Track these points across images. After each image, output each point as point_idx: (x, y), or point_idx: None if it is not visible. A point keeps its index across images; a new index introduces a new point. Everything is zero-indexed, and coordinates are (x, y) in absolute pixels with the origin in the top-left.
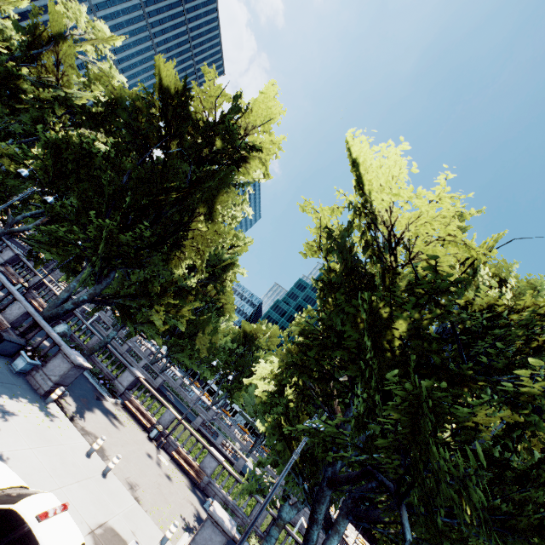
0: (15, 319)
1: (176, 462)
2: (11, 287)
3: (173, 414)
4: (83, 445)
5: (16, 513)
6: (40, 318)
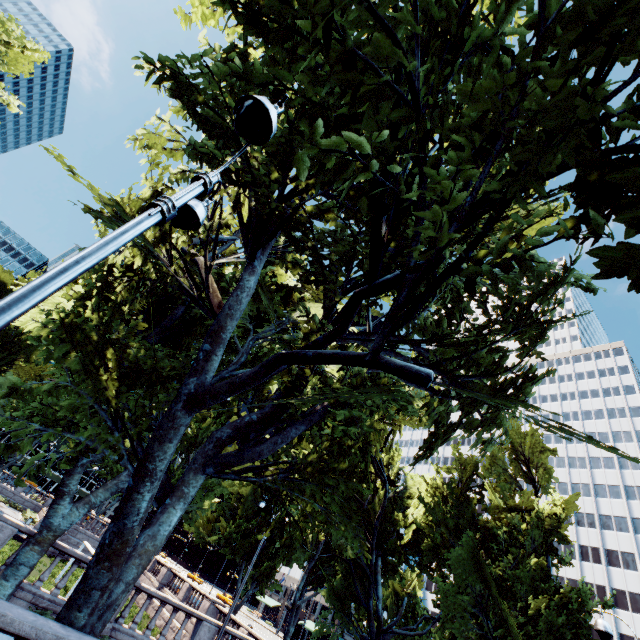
0: None
1: None
2: None
3: None
4: None
5: None
6: None
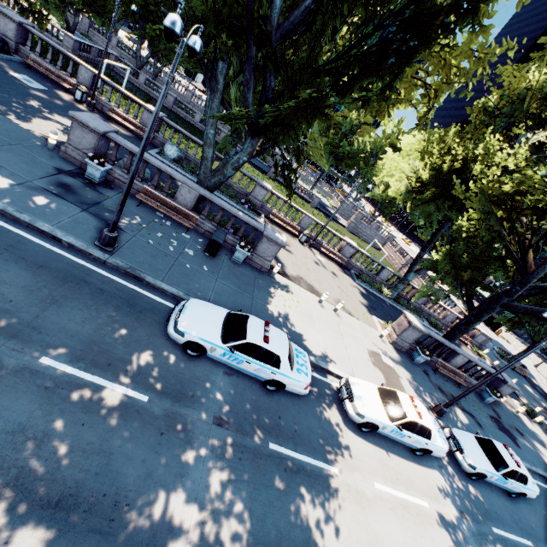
0: (193, 205)
1: (322, 253)
2: (157, 163)
3: (311, 219)
4: (313, 299)
5: (412, 421)
6: (216, 199)
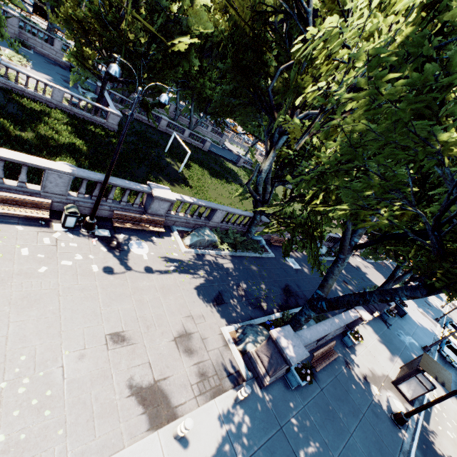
0: None
1: None
2: None
3: None
4: None
5: None
6: None
